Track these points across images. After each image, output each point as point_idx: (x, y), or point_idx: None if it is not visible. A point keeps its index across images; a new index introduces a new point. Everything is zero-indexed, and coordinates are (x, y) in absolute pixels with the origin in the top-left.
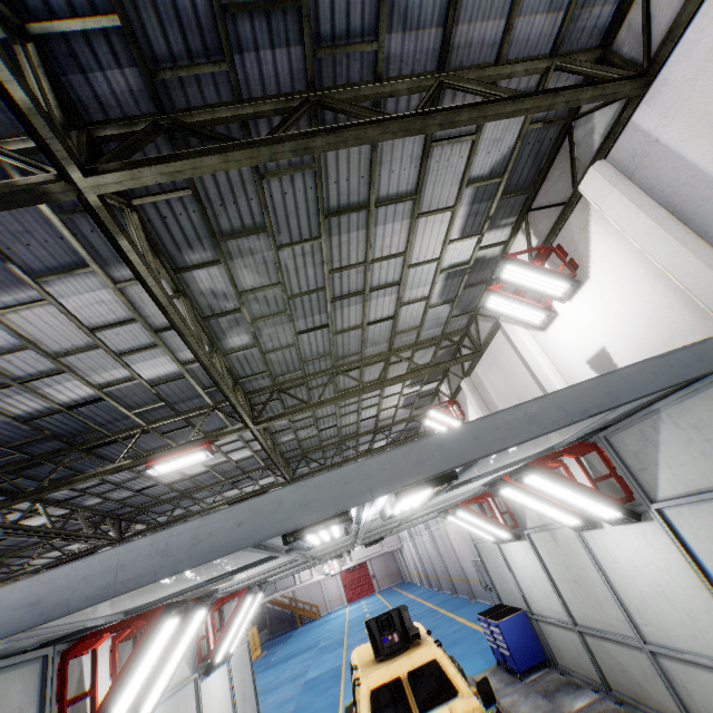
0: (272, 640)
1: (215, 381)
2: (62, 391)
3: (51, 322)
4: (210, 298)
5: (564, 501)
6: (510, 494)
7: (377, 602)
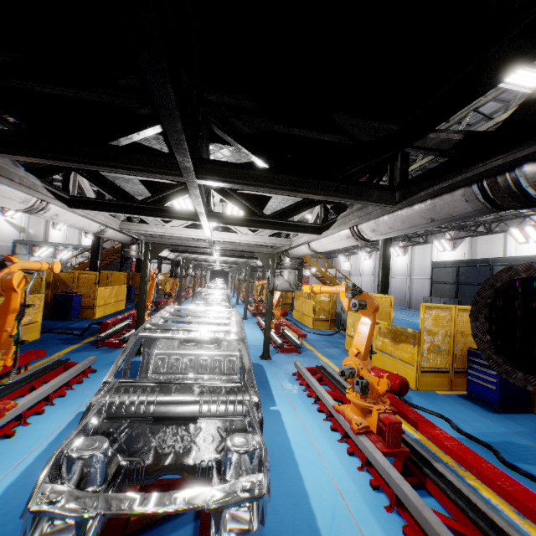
0: None
1: None
2: None
3: None
4: None
5: None
6: None
7: None
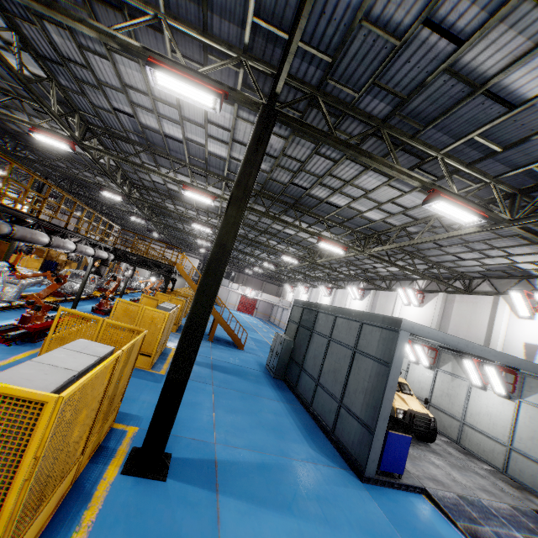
0: None
1: (400, 246)
2: (337, 199)
3: (389, 193)
4: (437, 220)
5: (488, 379)
6: (467, 363)
7: (259, 322)
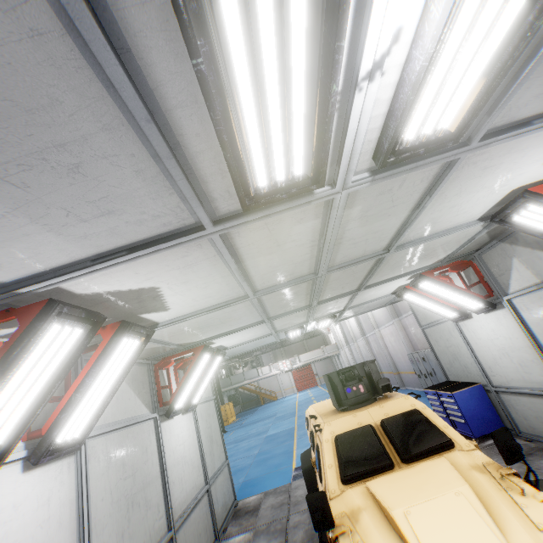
0: (243, 412)
1: None
2: None
3: None
4: None
5: None
6: (531, 216)
7: (319, 390)
